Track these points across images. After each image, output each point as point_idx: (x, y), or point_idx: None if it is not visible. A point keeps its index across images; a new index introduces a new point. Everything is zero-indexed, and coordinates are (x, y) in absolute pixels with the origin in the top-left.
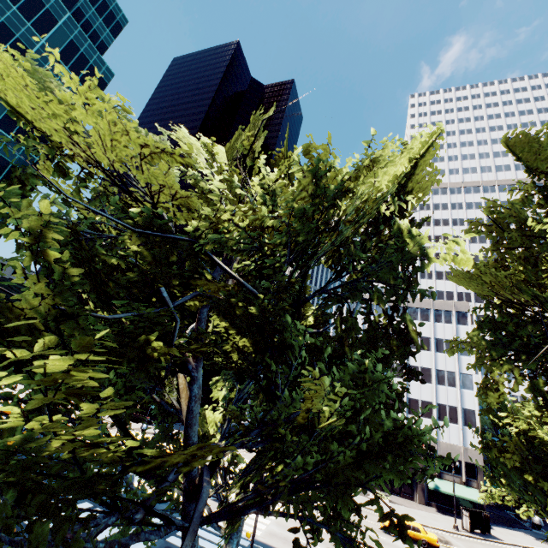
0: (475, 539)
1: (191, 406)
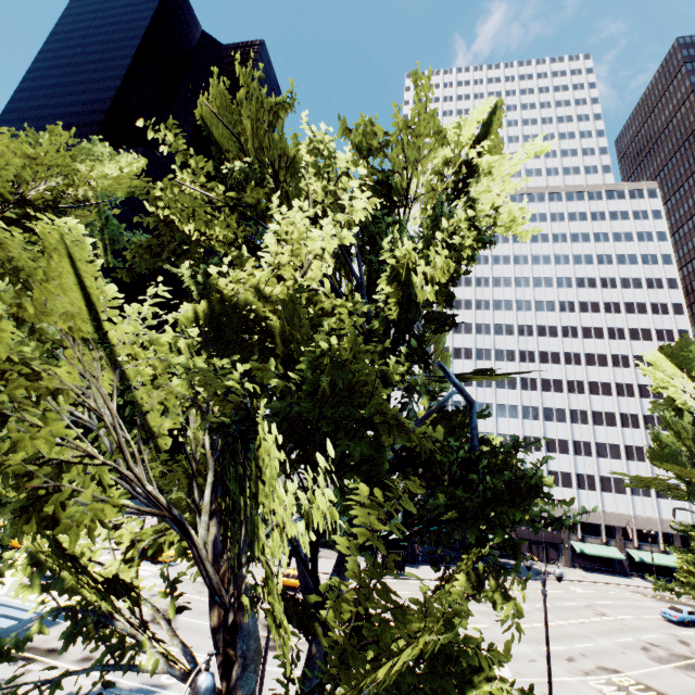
0: (383, 579)
1: None
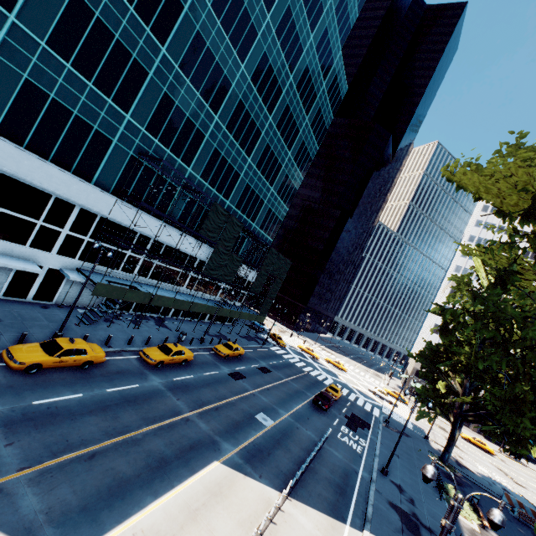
0: (510, 459)
1: (466, 390)
